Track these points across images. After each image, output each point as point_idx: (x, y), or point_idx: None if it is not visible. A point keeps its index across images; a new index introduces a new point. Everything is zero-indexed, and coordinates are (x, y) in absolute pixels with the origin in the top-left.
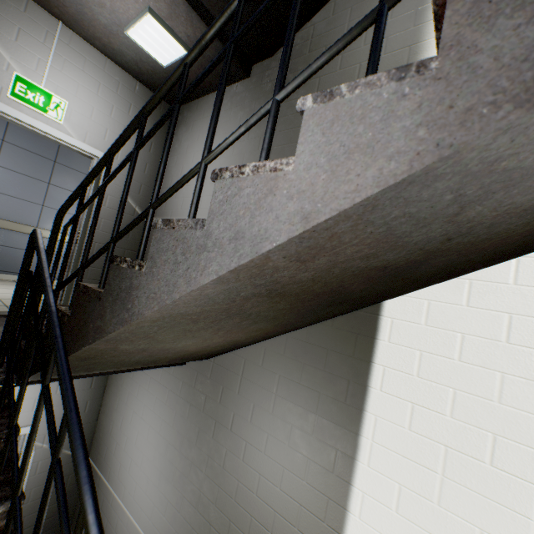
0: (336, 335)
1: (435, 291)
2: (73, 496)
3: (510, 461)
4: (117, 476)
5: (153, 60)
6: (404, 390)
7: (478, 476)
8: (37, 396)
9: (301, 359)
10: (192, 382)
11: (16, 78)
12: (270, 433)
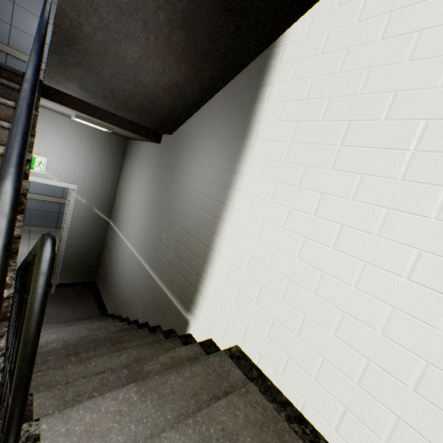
0: (247, 78)
1: (319, 6)
2: (100, 241)
3: (335, 112)
4: (122, 225)
5: None
6: (281, 96)
7: (312, 132)
8: (77, 167)
9: (224, 106)
10: (162, 153)
11: None
12: (199, 163)
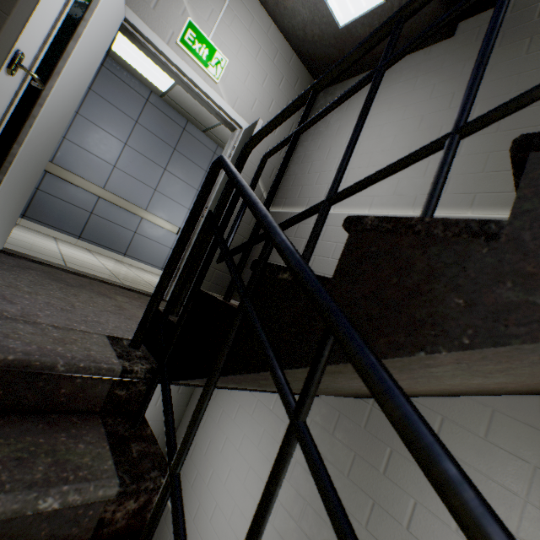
0: None
1: None
2: None
3: None
4: (192, 517)
5: (327, 20)
6: None
7: None
8: None
9: None
10: (328, 425)
11: (188, 24)
12: None
